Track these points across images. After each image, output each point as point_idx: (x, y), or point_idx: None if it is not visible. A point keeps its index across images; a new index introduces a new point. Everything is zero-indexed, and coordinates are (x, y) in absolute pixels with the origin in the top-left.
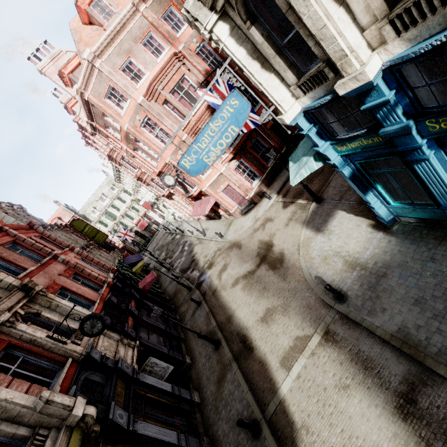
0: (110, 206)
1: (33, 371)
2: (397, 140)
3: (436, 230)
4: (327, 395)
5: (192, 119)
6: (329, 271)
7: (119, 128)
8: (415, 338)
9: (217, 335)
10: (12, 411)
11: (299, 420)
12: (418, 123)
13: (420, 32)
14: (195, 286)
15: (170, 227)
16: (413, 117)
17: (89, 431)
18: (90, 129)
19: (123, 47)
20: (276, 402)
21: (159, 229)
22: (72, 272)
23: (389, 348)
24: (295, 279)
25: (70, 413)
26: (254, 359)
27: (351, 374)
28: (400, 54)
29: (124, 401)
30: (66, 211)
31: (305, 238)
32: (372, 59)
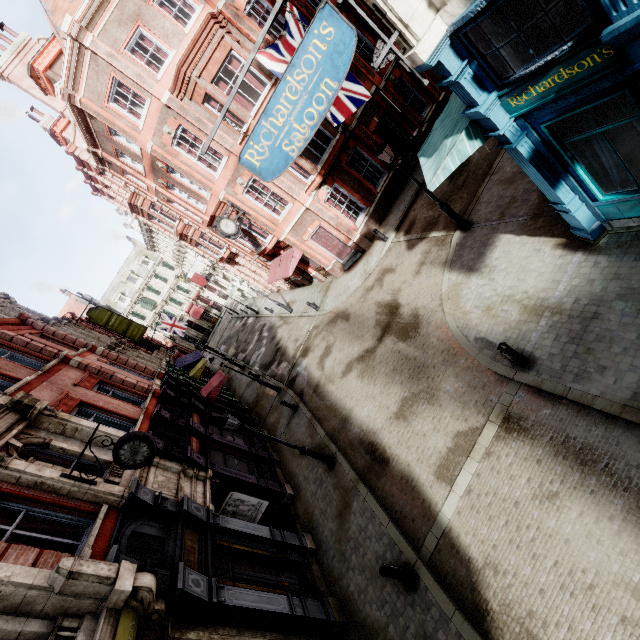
0: (144, 289)
1: (46, 530)
2: (634, 46)
3: None
4: (521, 513)
5: (252, 124)
6: (497, 326)
7: (138, 152)
8: None
9: (329, 449)
10: (13, 596)
11: (480, 556)
12: None
13: None
14: (286, 384)
15: (238, 309)
16: None
17: (147, 613)
18: (95, 163)
19: (126, 11)
20: (438, 533)
21: (222, 315)
22: (96, 379)
23: (620, 427)
24: (441, 348)
25: (112, 588)
26: (392, 475)
27: (559, 474)
28: None
29: (199, 560)
30: (80, 302)
31: (450, 286)
32: None
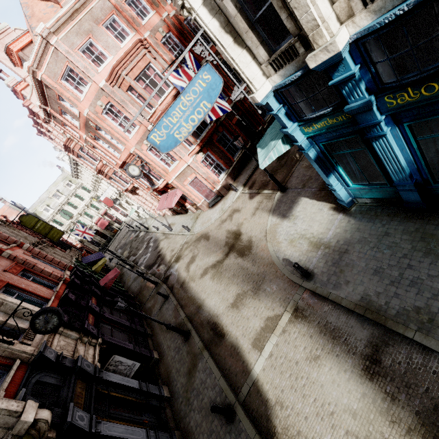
0: (65, 203)
1: None
2: (359, 116)
3: (388, 208)
4: (299, 368)
5: (158, 108)
6: (296, 252)
7: (77, 114)
8: (376, 304)
9: (187, 326)
10: None
11: (273, 397)
12: (378, 100)
13: (384, 3)
14: (162, 280)
15: (134, 225)
16: (374, 93)
17: None
18: (43, 115)
19: (83, 27)
20: (250, 383)
21: (121, 228)
22: (21, 268)
23: (354, 317)
24: (263, 263)
25: (18, 419)
26: (226, 344)
27: (321, 345)
28: (366, 26)
29: (85, 403)
30: (12, 209)
31: (272, 225)
32: (341, 31)
